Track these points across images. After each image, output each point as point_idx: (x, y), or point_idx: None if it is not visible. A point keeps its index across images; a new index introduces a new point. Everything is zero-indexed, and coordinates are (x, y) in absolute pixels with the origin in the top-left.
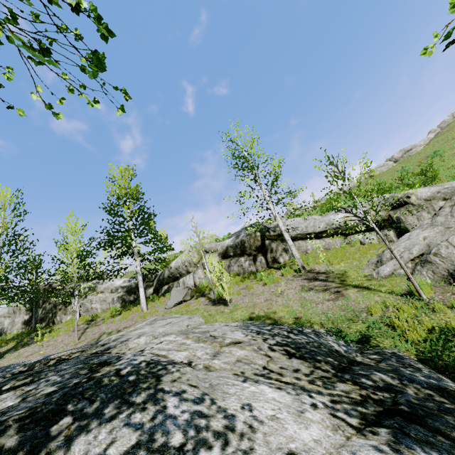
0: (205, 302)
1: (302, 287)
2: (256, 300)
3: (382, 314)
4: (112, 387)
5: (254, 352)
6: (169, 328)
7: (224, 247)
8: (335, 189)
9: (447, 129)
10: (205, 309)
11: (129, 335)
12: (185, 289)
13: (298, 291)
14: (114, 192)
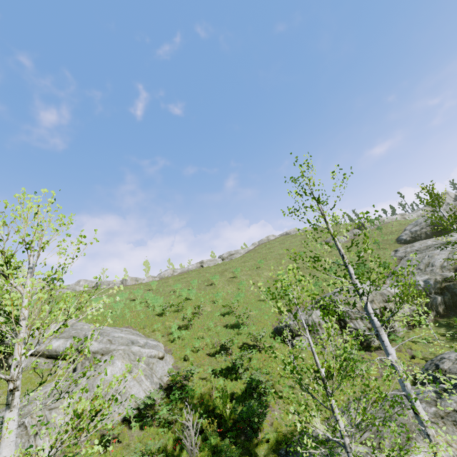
0: None
1: None
2: None
3: None
4: None
5: None
6: None
7: None
8: (171, 269)
9: (257, 248)
10: None
11: None
12: None
13: None
14: None
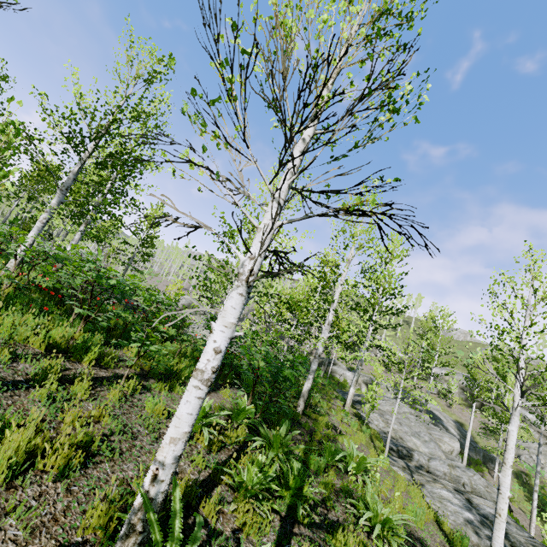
0: (443, 402)
1: (480, 425)
2: (462, 417)
3: (489, 444)
4: (437, 417)
5: (453, 426)
6: (432, 406)
7: (463, 385)
8: None
9: None
10: (442, 405)
11: (423, 401)
12: (436, 390)
13: (477, 426)
14: (423, 325)
